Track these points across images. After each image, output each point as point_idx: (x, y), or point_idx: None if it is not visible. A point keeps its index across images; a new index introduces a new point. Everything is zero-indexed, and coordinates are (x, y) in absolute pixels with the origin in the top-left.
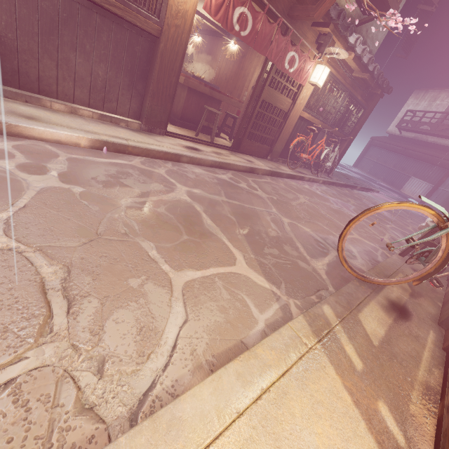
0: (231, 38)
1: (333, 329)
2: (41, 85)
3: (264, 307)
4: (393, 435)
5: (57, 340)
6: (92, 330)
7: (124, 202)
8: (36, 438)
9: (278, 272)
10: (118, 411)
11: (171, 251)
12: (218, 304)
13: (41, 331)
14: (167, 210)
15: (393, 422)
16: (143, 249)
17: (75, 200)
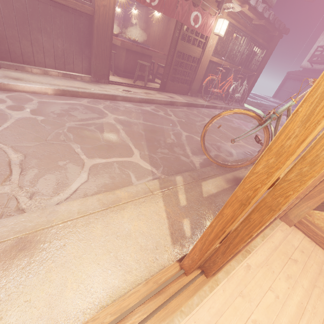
0: None
1: (176, 187)
2: (24, 58)
3: (141, 178)
4: (184, 232)
5: (12, 184)
6: (31, 181)
7: (68, 124)
8: None
9: (161, 162)
10: None
11: (90, 149)
12: (110, 175)
13: (5, 180)
14: (95, 128)
15: (188, 227)
16: (72, 148)
17: (37, 123)
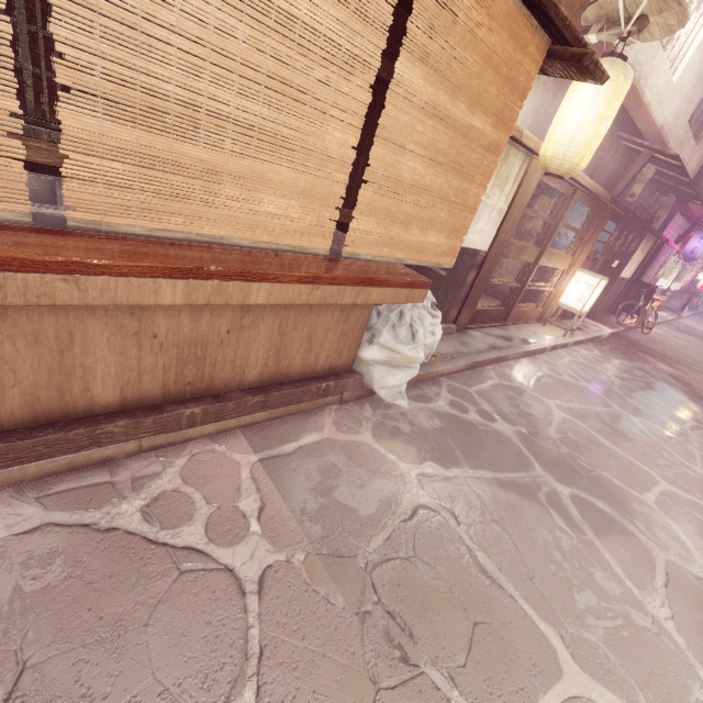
0: None
1: None
2: None
3: None
4: None
5: None
6: None
7: None
8: None
9: None
10: None
11: None
12: None
13: None
14: None
15: None
16: None
17: None
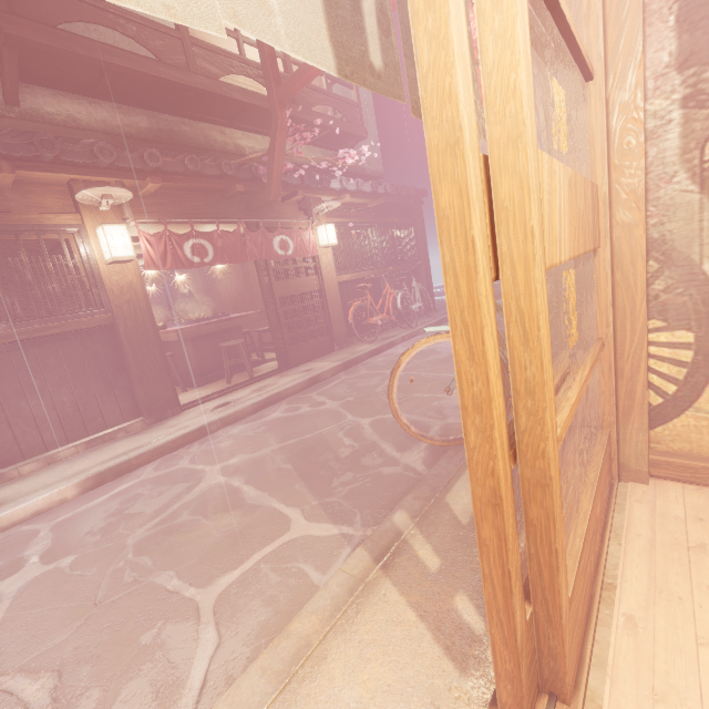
0: None
1: (404, 538)
2: None
3: (330, 563)
4: (470, 627)
5: None
6: None
7: (132, 539)
8: None
9: (351, 503)
10: None
11: (198, 566)
12: (264, 598)
13: None
14: (192, 514)
15: (472, 611)
16: (159, 586)
17: (64, 577)
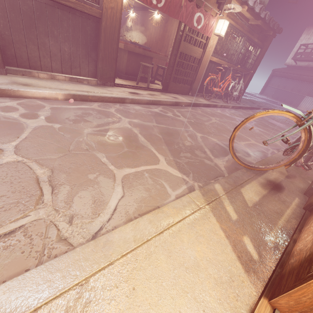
0: (156, 10)
1: (220, 197)
2: (31, 63)
3: (176, 188)
4: (250, 253)
5: (46, 207)
6: (66, 201)
7: (86, 131)
8: (36, 252)
9: (188, 167)
10: (80, 241)
11: (116, 158)
12: (145, 187)
13: (37, 202)
14: (114, 134)
15: (252, 247)
16: (97, 157)
17: (55, 132)
